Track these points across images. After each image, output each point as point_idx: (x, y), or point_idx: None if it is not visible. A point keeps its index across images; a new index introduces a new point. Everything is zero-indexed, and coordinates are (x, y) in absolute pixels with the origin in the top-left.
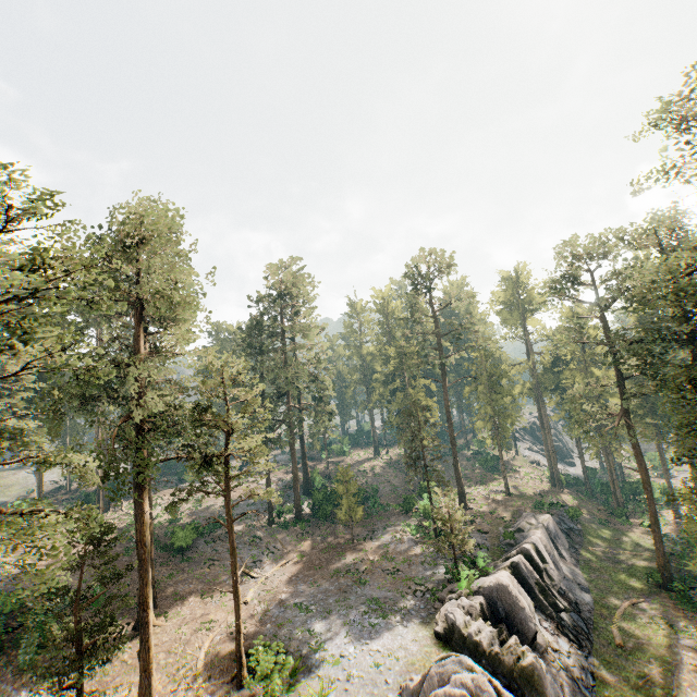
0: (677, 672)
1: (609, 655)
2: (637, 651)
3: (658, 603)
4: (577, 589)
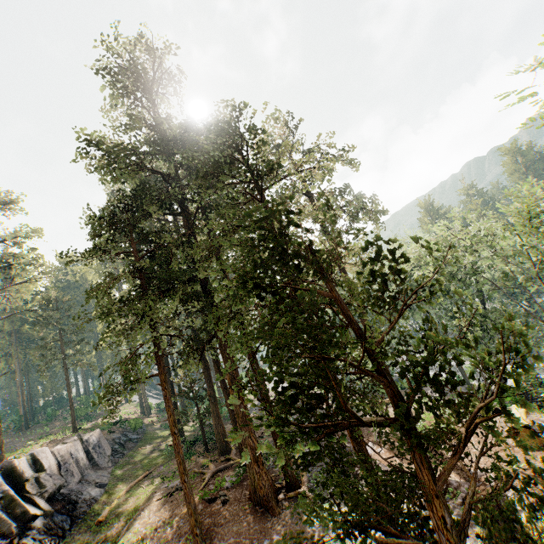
0: (139, 515)
1: (79, 540)
2: (115, 518)
3: (168, 466)
4: (90, 488)
